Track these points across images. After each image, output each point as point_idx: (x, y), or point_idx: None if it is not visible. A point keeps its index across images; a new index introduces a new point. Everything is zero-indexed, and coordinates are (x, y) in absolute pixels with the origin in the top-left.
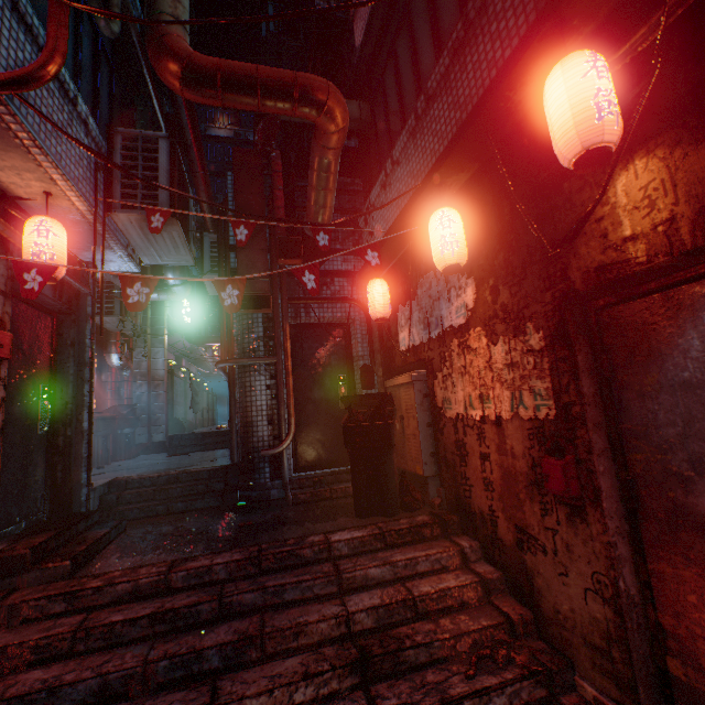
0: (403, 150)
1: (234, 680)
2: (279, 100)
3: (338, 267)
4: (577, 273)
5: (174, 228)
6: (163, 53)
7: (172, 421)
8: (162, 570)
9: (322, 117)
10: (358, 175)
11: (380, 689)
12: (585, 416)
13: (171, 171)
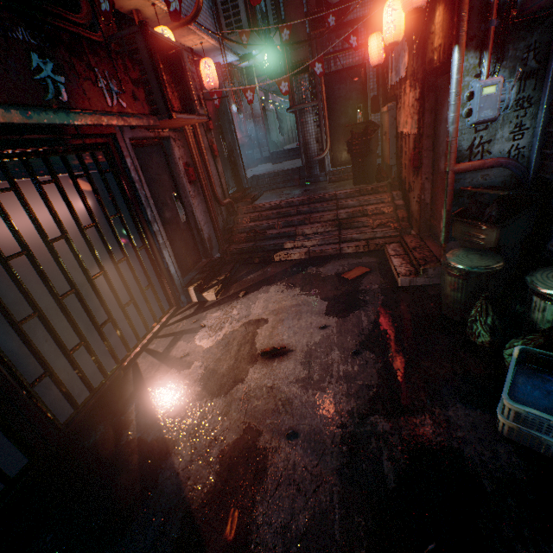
0: None
1: (301, 227)
2: None
3: (357, 14)
4: (427, 61)
5: (252, 36)
6: None
7: (270, 143)
8: (278, 202)
9: None
10: None
11: (344, 231)
12: (423, 134)
13: None
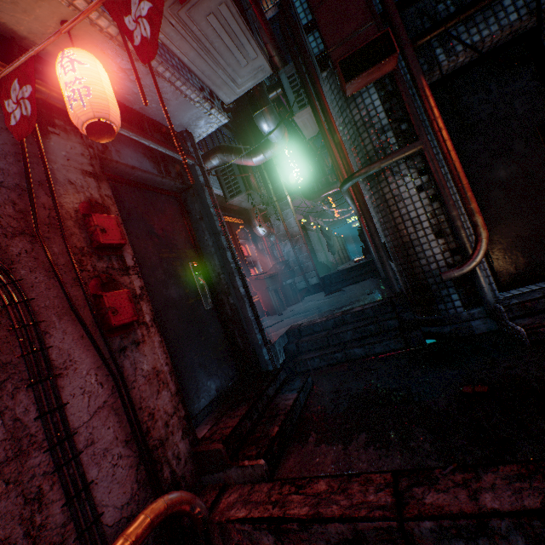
0: None
1: None
2: None
3: None
4: None
5: None
6: None
7: (318, 266)
8: (385, 502)
9: None
10: None
11: None
12: None
13: None
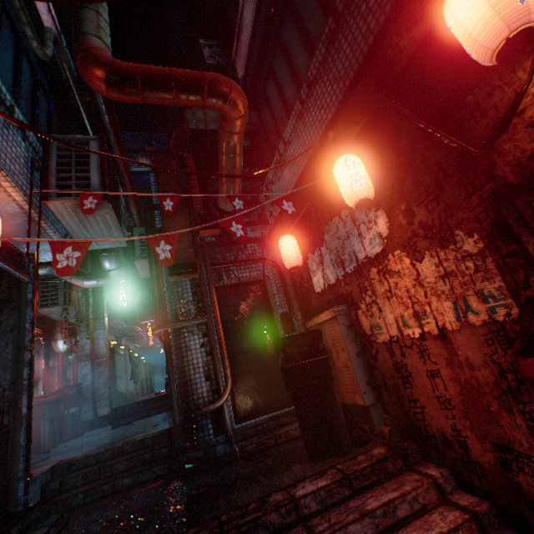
0: (293, 131)
1: None
2: (191, 93)
3: (248, 235)
4: (506, 168)
5: (107, 211)
6: (89, 60)
7: (115, 394)
8: None
9: (227, 105)
10: (254, 165)
11: None
12: None
13: (101, 163)
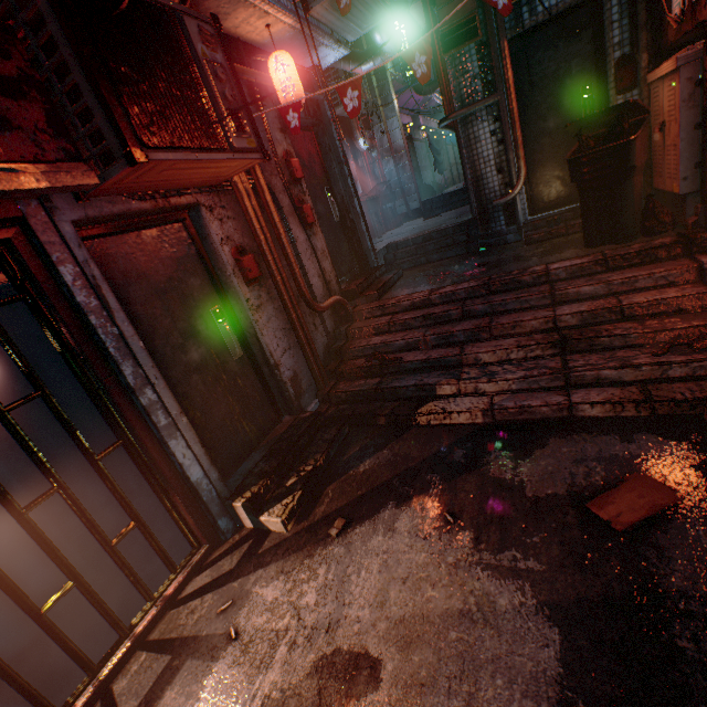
0: None
1: (472, 346)
2: None
3: None
4: None
5: None
6: None
7: (422, 188)
8: (425, 294)
9: None
10: None
11: (573, 357)
12: None
13: None
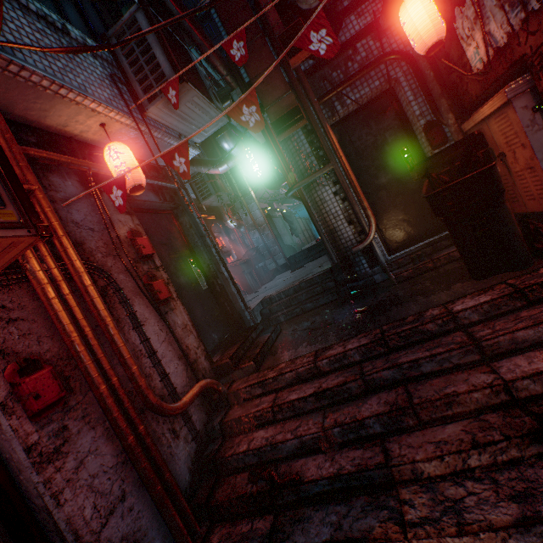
0: None
1: (399, 443)
2: None
3: (355, 28)
4: None
5: (191, 94)
6: None
7: (285, 248)
8: (310, 360)
9: None
10: None
11: None
12: None
13: (158, 39)
